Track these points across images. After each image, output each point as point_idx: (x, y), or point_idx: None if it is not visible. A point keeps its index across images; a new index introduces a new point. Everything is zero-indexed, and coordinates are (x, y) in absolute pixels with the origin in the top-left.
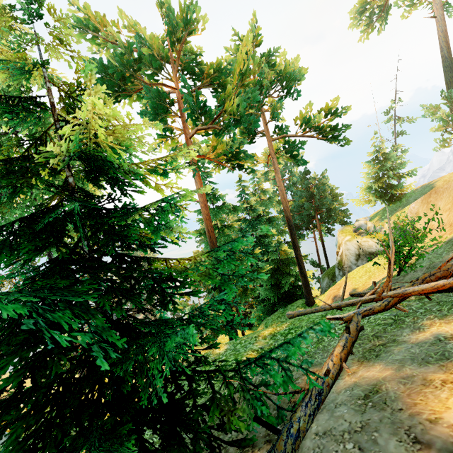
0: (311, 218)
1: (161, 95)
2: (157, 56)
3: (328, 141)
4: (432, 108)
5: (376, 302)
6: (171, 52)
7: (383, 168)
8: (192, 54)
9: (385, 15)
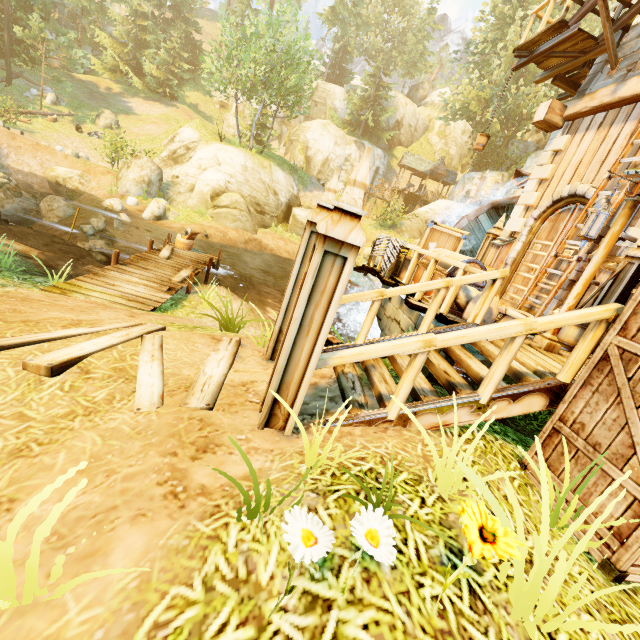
0: None
1: None
2: None
3: None
4: None
5: None
6: None
7: None
8: None
9: None
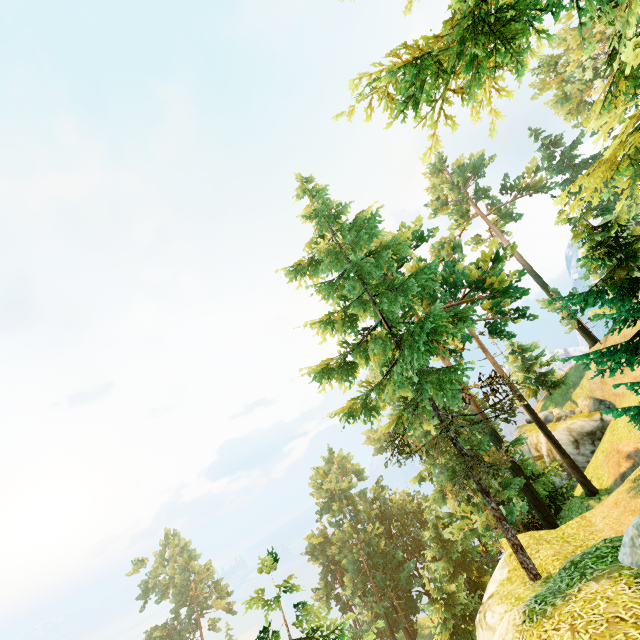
0: None
1: None
2: None
3: (513, 321)
4: (546, 302)
5: None
6: None
7: (527, 358)
8: None
9: (460, 250)
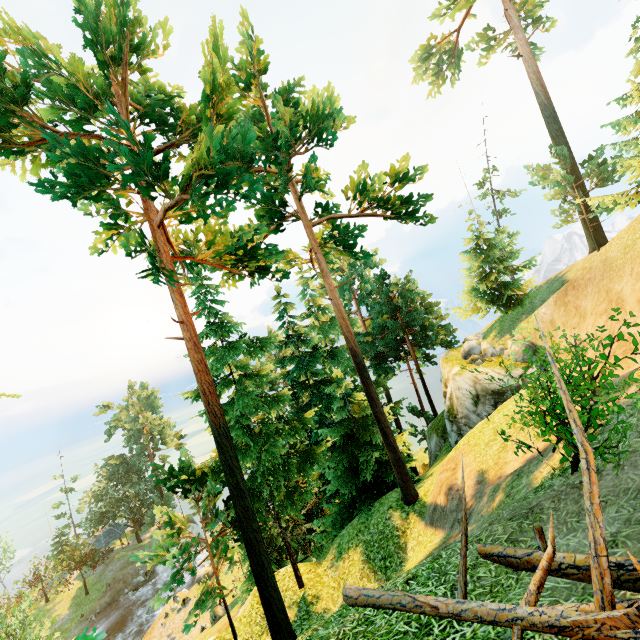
0: (401, 342)
1: (88, 153)
2: (83, 90)
3: (402, 220)
4: (541, 171)
5: (568, 636)
6: (117, 88)
7: (489, 259)
8: (162, 95)
9: (457, 62)
